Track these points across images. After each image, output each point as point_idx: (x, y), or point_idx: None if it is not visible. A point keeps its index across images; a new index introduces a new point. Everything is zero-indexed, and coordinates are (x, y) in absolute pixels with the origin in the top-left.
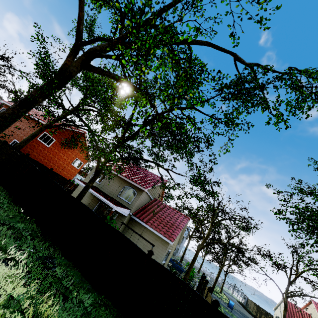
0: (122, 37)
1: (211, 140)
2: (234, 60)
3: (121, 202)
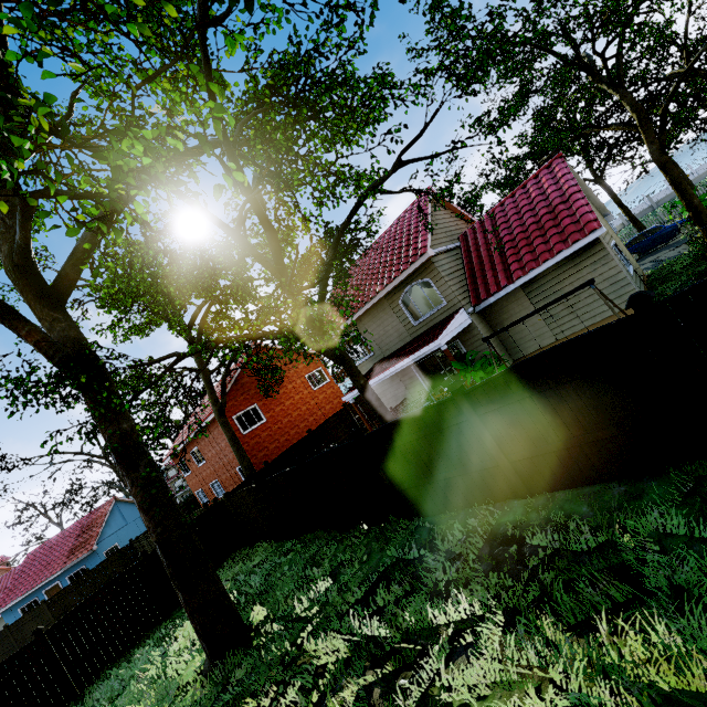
0: None
1: None
2: None
3: (433, 322)
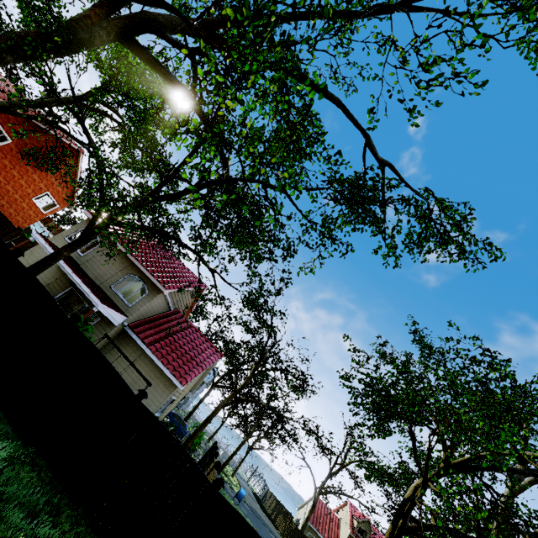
0: (212, 22)
1: (294, 250)
2: (364, 145)
3: (115, 300)
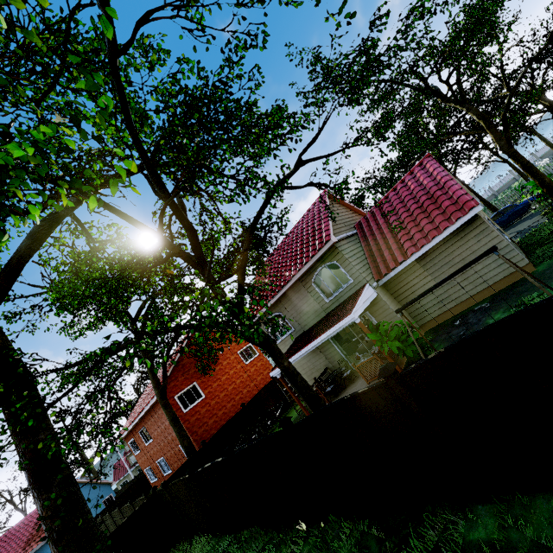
0: None
1: None
2: None
3: (343, 297)
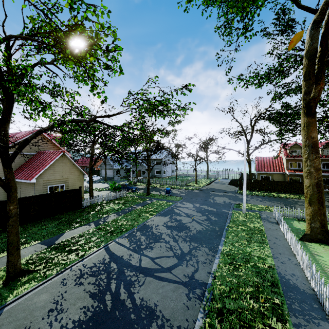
0: None
1: None
2: None
3: None
